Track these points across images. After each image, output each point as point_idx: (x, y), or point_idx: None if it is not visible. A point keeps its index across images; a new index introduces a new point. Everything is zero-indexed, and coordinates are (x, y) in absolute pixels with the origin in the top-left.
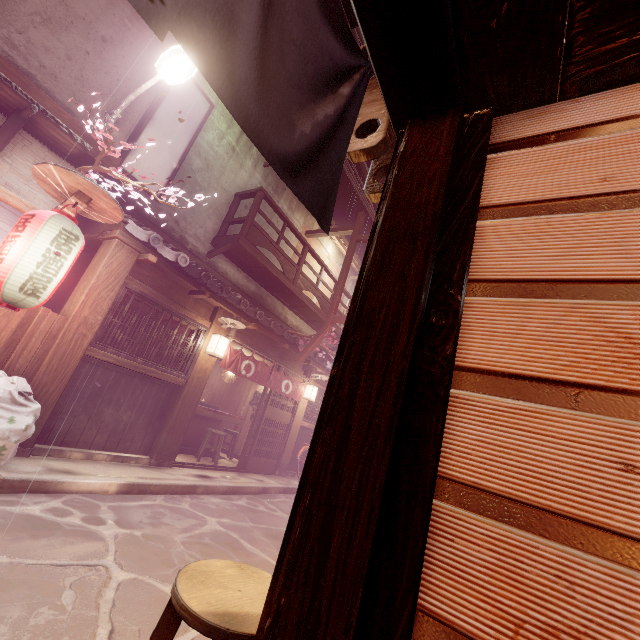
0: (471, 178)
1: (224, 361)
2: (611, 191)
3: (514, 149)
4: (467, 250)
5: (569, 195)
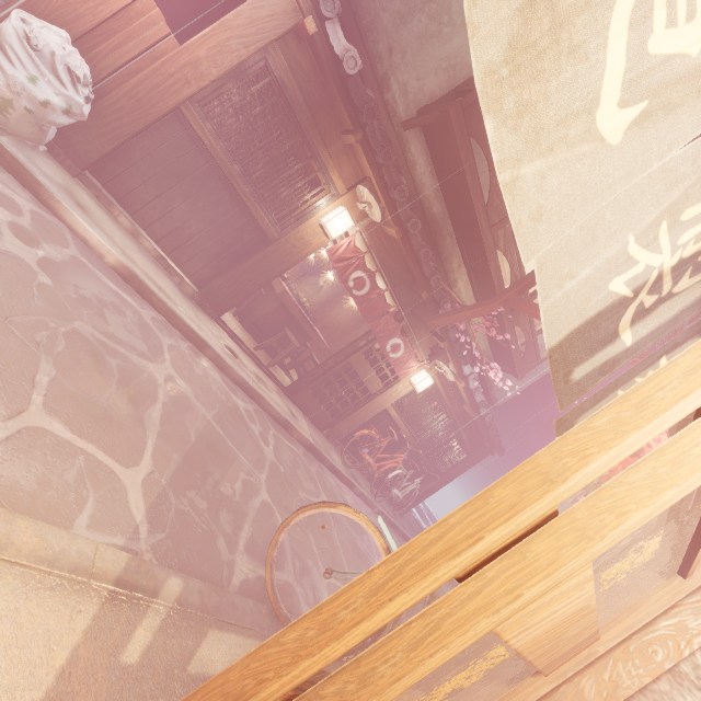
0: None
1: (334, 249)
2: None
3: None
4: None
5: None
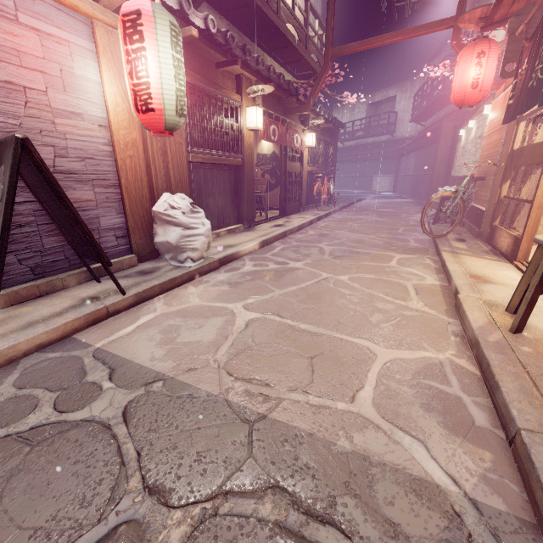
0: None
1: (260, 132)
2: None
3: None
4: None
5: None
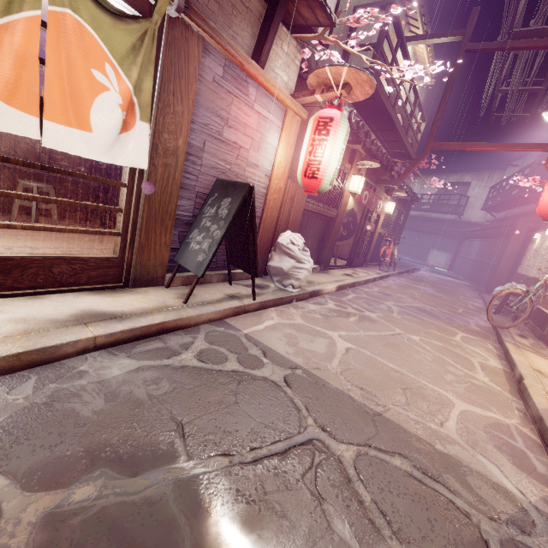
0: None
1: (356, 195)
2: None
3: None
4: None
5: None
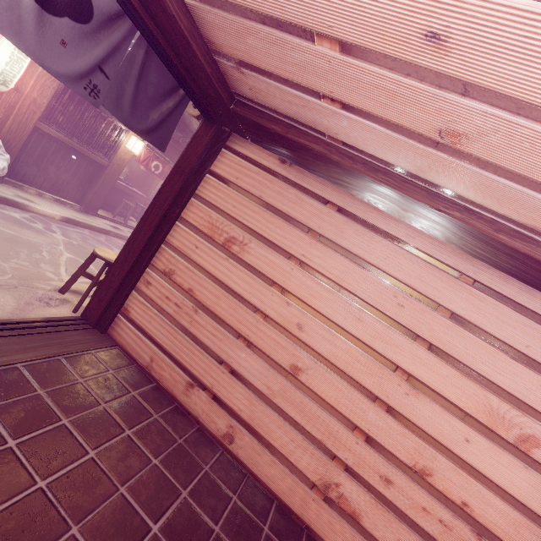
0: (209, 158)
1: (139, 157)
2: (235, 183)
3: (229, 152)
4: (195, 184)
5: (228, 179)
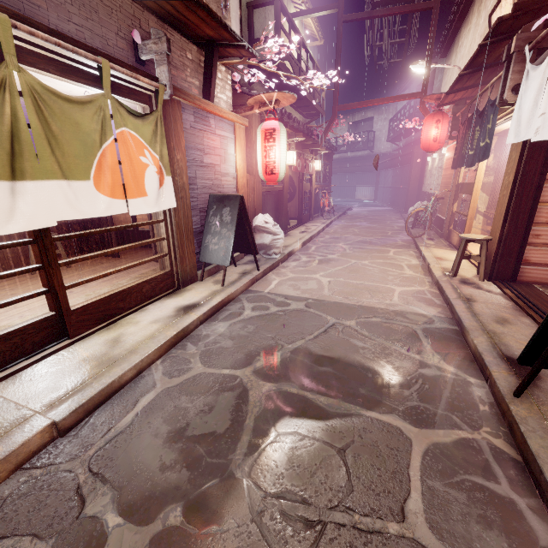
0: None
1: (292, 166)
2: None
3: None
4: None
5: None
